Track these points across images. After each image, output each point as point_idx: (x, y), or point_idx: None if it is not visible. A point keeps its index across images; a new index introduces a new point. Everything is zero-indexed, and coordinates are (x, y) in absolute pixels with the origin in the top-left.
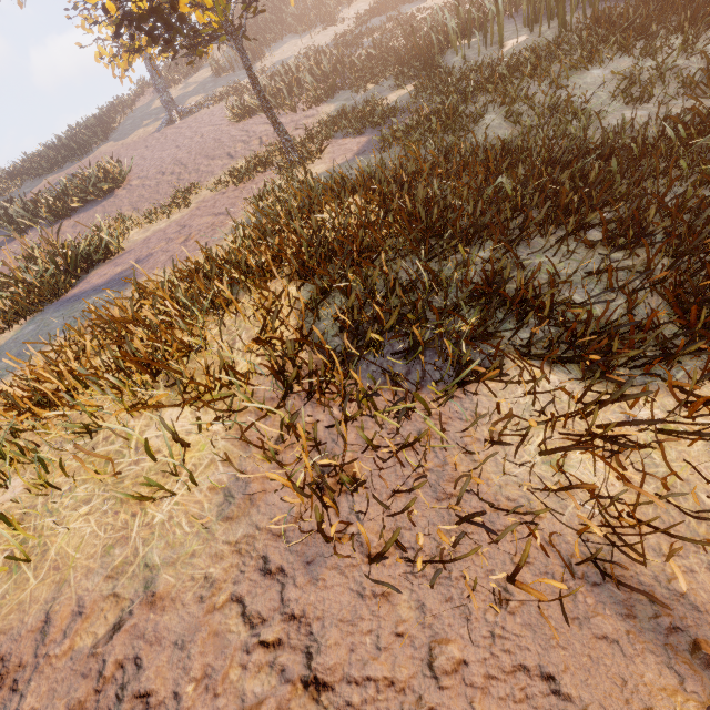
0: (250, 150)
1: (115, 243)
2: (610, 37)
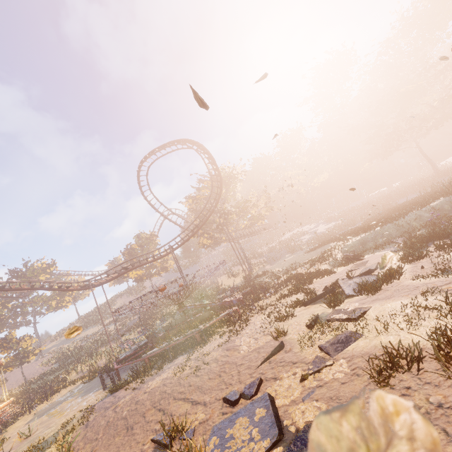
0: (31, 377)
1: None
2: (65, 366)
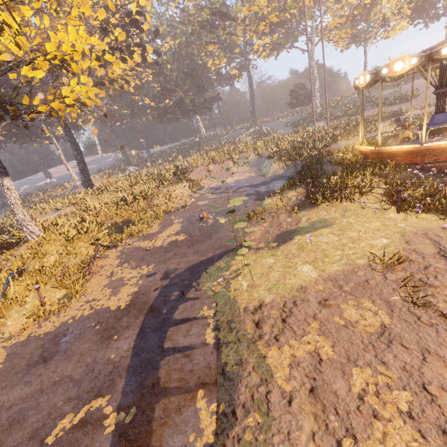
0: None
1: (404, 113)
2: None
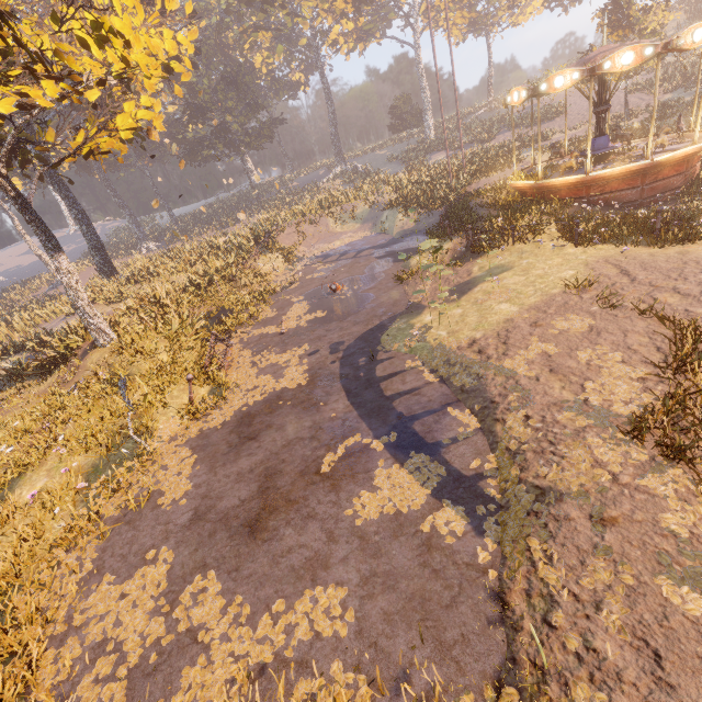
0: (620, 110)
1: (550, 137)
2: None
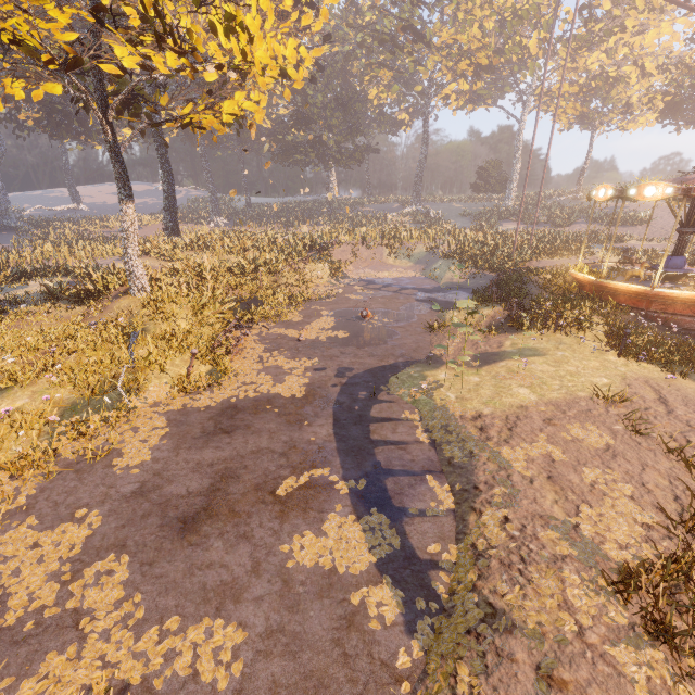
0: None
1: (626, 241)
2: None
